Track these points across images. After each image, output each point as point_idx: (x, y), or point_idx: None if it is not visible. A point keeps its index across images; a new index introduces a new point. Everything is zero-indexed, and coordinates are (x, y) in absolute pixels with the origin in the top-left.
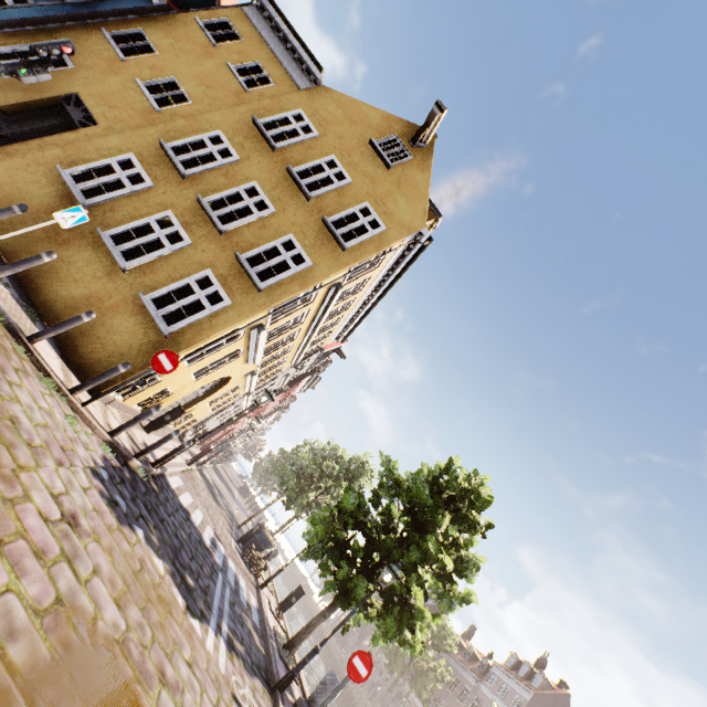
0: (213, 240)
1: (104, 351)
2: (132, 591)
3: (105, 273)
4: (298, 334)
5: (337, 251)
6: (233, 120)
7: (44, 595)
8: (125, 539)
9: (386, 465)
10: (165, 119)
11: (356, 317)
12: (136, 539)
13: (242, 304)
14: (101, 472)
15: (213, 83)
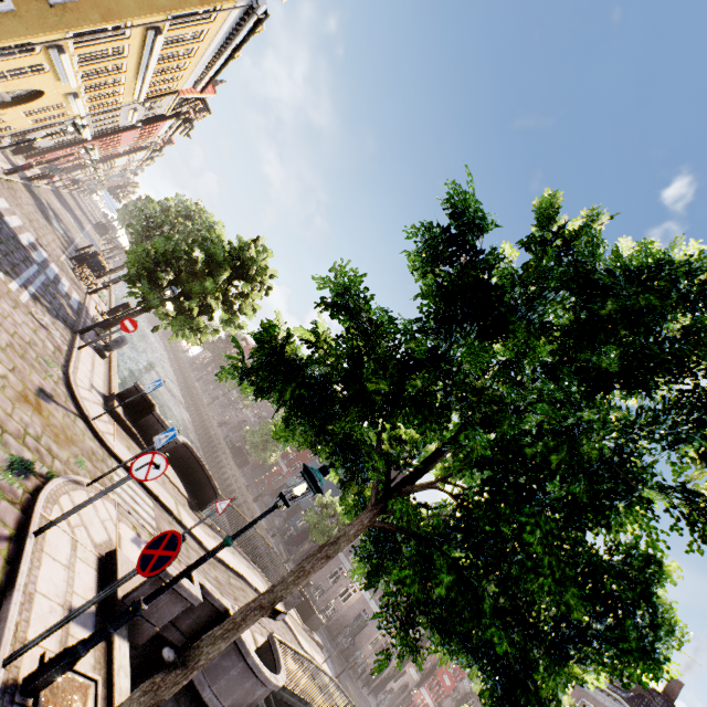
0: None
1: None
2: None
3: None
4: (127, 67)
5: None
6: None
7: None
8: None
9: (208, 229)
10: None
11: (210, 69)
12: None
13: (30, 15)
14: None
15: None
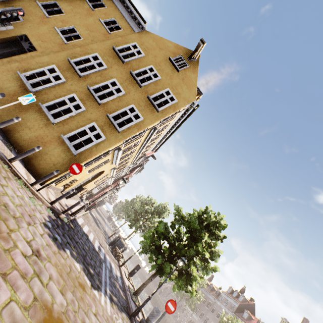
0: (96, 108)
1: (45, 163)
2: (67, 284)
3: (44, 125)
4: (135, 150)
5: (155, 112)
6: (103, 48)
7: (28, 298)
8: (62, 257)
9: (177, 210)
10: (70, 48)
11: (161, 141)
12: (66, 255)
13: (111, 139)
14: (48, 224)
15: (93, 29)
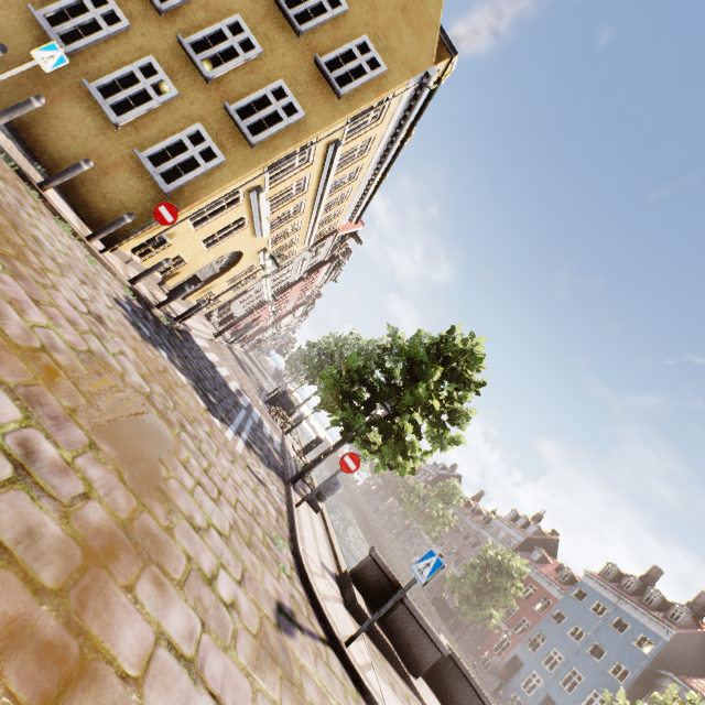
0: (200, 90)
1: (113, 210)
2: (155, 378)
3: (100, 130)
4: (305, 207)
5: (332, 99)
6: None
7: (79, 344)
8: (149, 350)
9: (392, 335)
10: None
11: (367, 192)
12: (159, 355)
13: (236, 161)
14: (124, 304)
15: None
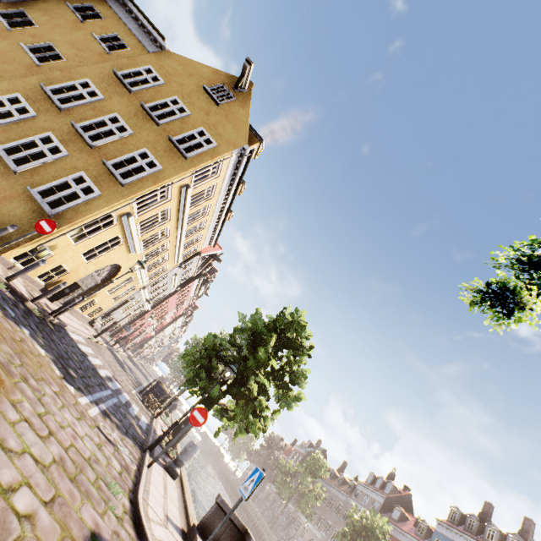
0: (86, 152)
1: (2, 228)
2: (7, 342)
3: (0, 175)
4: (170, 231)
5: (181, 159)
6: (98, 72)
7: None
8: (8, 324)
9: (242, 320)
10: (44, 71)
11: (218, 223)
12: (20, 330)
13: (110, 195)
14: None
15: (82, 47)
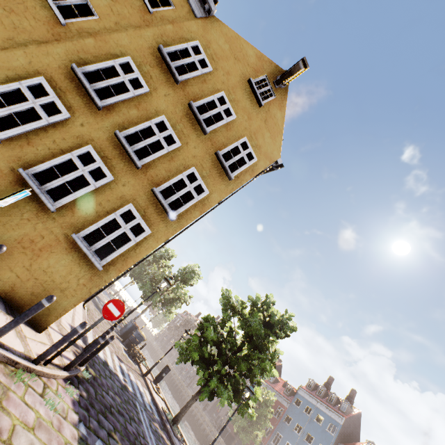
0: (131, 174)
1: (44, 290)
2: None
3: (33, 213)
4: None
5: (225, 180)
6: (140, 45)
7: None
8: None
9: (226, 297)
10: (72, 35)
11: None
12: None
13: (158, 231)
14: (81, 431)
15: None
